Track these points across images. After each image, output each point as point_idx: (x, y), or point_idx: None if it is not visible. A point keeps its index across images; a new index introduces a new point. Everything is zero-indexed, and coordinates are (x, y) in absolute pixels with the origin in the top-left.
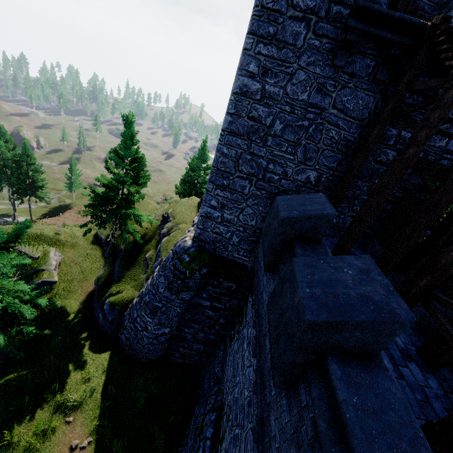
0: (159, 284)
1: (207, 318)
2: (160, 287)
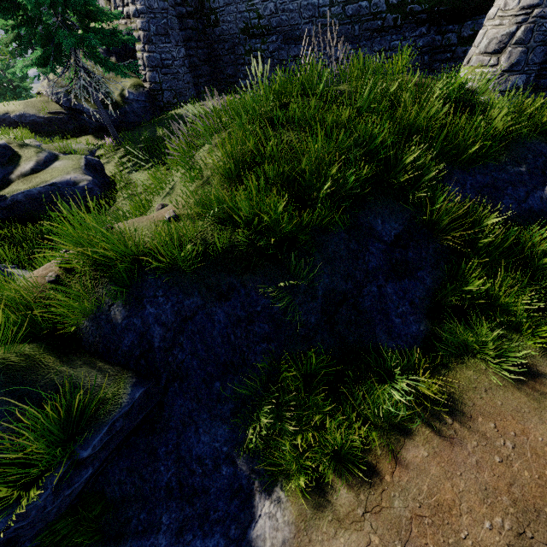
0: (150, 3)
1: (192, 31)
2: (153, 4)
